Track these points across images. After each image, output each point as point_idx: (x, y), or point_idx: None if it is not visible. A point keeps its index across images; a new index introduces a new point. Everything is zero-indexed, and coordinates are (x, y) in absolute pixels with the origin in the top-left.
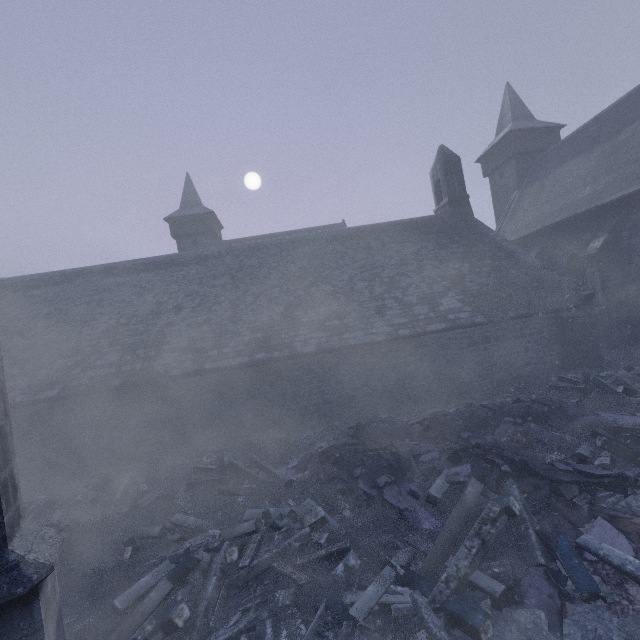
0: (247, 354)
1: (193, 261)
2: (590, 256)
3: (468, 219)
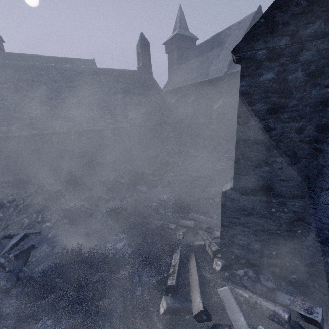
0: (27, 130)
1: None
2: (189, 103)
3: (150, 76)
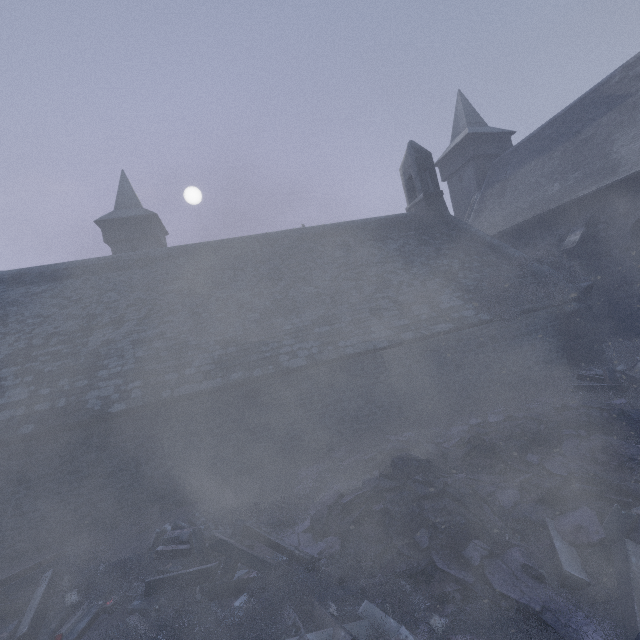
0: (219, 375)
1: (135, 264)
2: (569, 250)
3: (444, 216)
